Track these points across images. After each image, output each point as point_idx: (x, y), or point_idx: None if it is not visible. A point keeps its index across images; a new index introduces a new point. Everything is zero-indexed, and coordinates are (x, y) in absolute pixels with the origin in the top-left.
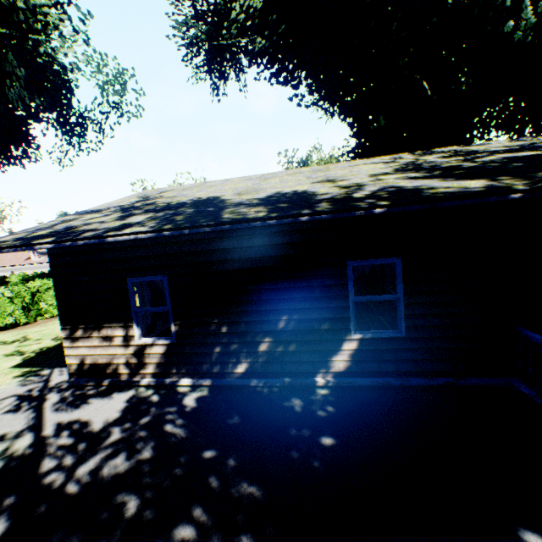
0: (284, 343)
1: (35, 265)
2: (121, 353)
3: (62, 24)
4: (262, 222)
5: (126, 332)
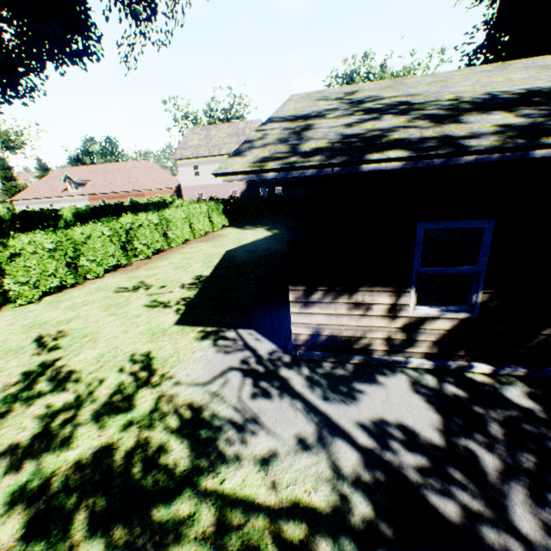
0: None
1: (73, 197)
2: (379, 326)
3: None
4: None
5: (394, 299)
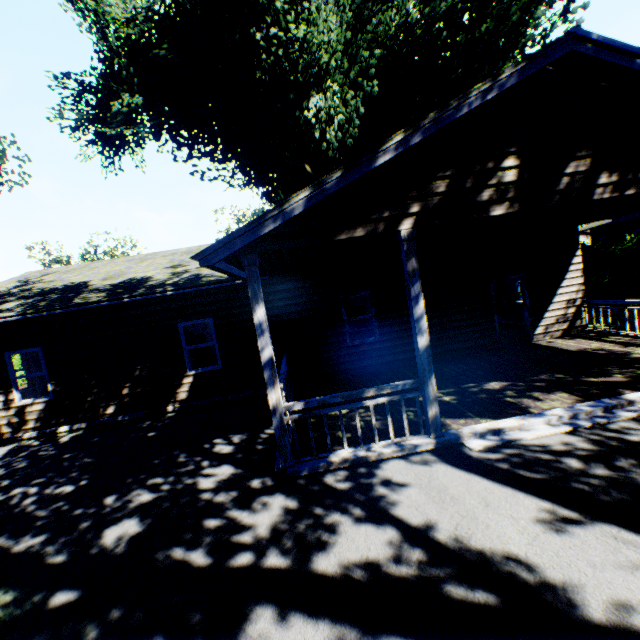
0: (142, 385)
1: None
2: (3, 416)
3: None
4: (99, 304)
5: (7, 397)
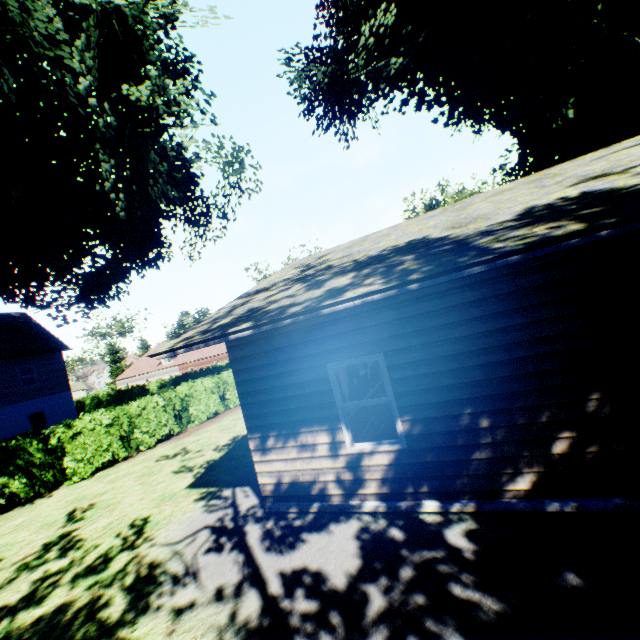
0: (600, 438)
1: (166, 370)
2: (328, 466)
3: (193, 109)
4: (582, 237)
5: (332, 437)
